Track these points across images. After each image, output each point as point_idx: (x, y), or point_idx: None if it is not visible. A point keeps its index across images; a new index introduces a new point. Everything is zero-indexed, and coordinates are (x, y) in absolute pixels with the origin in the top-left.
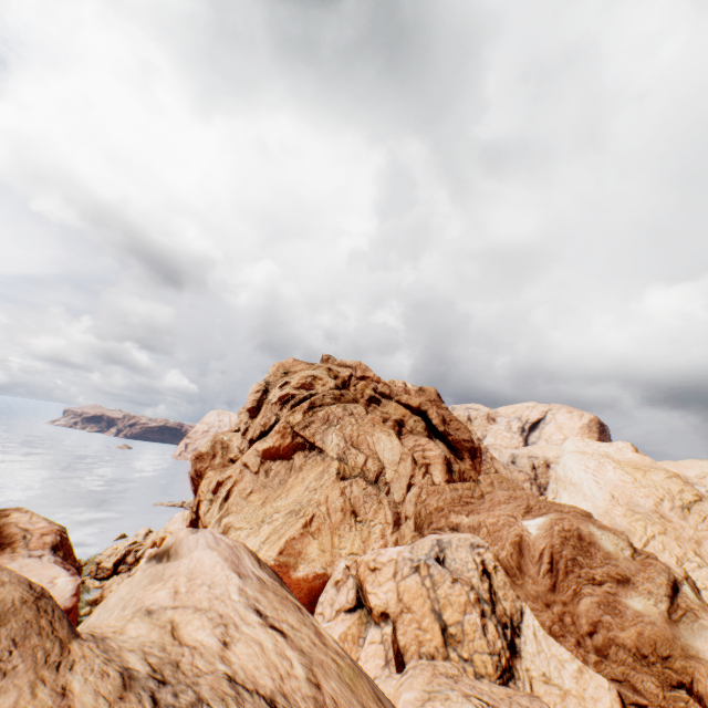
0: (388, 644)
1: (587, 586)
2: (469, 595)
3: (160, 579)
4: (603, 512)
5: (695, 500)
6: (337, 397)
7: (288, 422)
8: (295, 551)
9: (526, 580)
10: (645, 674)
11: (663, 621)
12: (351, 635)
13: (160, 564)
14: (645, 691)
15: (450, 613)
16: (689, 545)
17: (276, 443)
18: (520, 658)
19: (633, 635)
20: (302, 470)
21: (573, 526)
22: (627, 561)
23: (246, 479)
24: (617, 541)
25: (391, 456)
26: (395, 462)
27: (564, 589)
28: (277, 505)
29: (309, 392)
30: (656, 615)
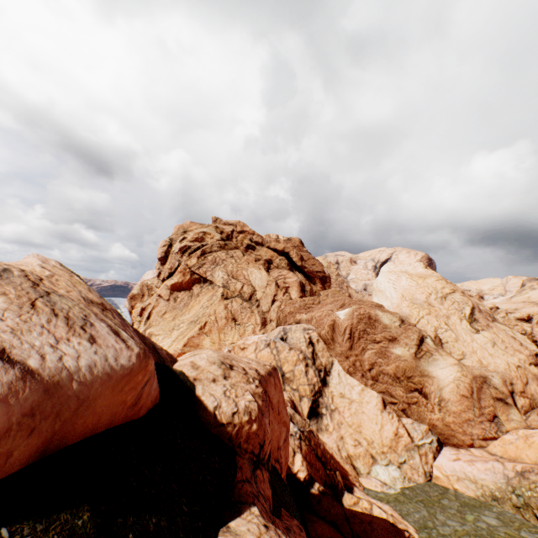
0: None
1: (371, 345)
2: (299, 356)
3: None
4: (396, 306)
5: (450, 292)
6: (222, 246)
7: (186, 265)
8: (195, 344)
9: (336, 345)
10: (397, 387)
11: (411, 358)
12: None
13: None
14: (396, 396)
15: (287, 366)
16: (443, 320)
17: (179, 279)
18: (328, 387)
19: (393, 368)
20: (199, 296)
21: (366, 311)
22: (396, 328)
23: (161, 305)
24: (392, 318)
25: (260, 283)
26: (263, 287)
27: (357, 347)
28: (182, 318)
29: (201, 243)
30: (408, 356)
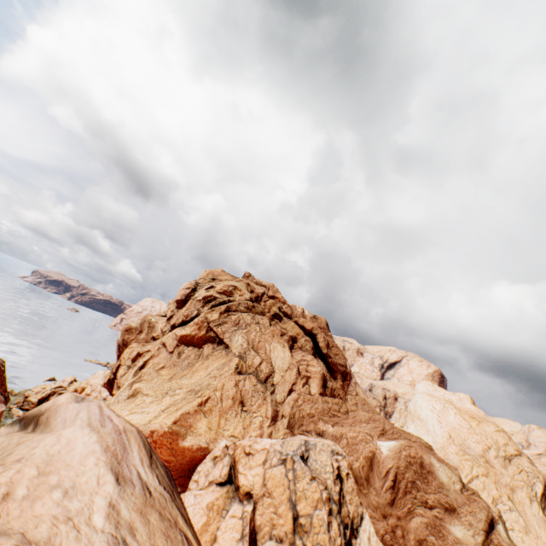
0: (247, 521)
1: (420, 508)
2: (322, 494)
3: (1, 461)
4: (440, 447)
5: (516, 454)
6: (250, 307)
7: (206, 317)
8: (187, 424)
9: (370, 490)
10: None
11: None
12: (217, 506)
13: (20, 434)
14: None
15: (304, 505)
16: (505, 490)
17: (192, 332)
18: None
19: None
20: (208, 359)
21: (418, 454)
22: (456, 493)
23: (161, 356)
24: (451, 475)
25: (281, 363)
26: (283, 369)
27: (401, 505)
28: (181, 382)
29: (228, 298)
30: (472, 545)
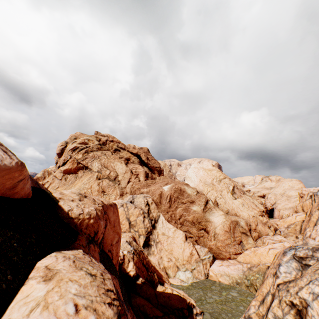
0: None
1: (180, 205)
2: (140, 212)
3: None
4: (196, 185)
5: (223, 178)
6: (99, 148)
7: (75, 158)
8: None
9: (162, 206)
10: (193, 228)
11: (201, 212)
12: None
13: None
14: (193, 233)
15: (132, 218)
16: (219, 192)
17: (69, 167)
18: (156, 229)
19: (192, 217)
20: (82, 177)
21: (179, 186)
22: (194, 196)
23: (55, 182)
24: (193, 190)
25: (121, 171)
26: (123, 173)
27: (173, 206)
28: None
29: (86, 146)
30: (200, 210)
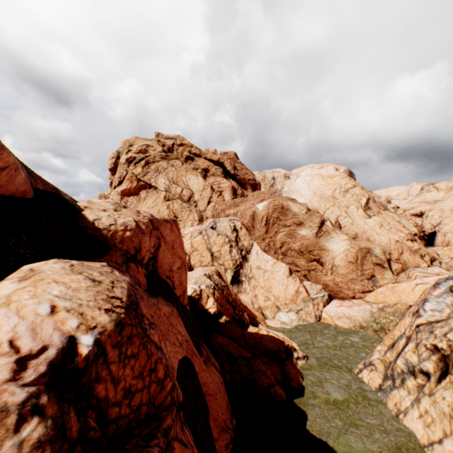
0: None
1: (282, 228)
2: (225, 240)
3: None
4: (308, 201)
5: (351, 187)
6: (164, 157)
7: (133, 173)
8: None
9: (255, 231)
10: (301, 259)
11: (313, 237)
12: None
13: None
14: (300, 265)
15: (215, 248)
16: (344, 209)
17: (128, 186)
18: (248, 262)
19: (299, 245)
20: (146, 200)
21: (280, 203)
22: (303, 215)
23: None
24: (301, 207)
25: (197, 187)
26: (200, 191)
27: (271, 231)
28: None
29: (145, 155)
30: (311, 235)
